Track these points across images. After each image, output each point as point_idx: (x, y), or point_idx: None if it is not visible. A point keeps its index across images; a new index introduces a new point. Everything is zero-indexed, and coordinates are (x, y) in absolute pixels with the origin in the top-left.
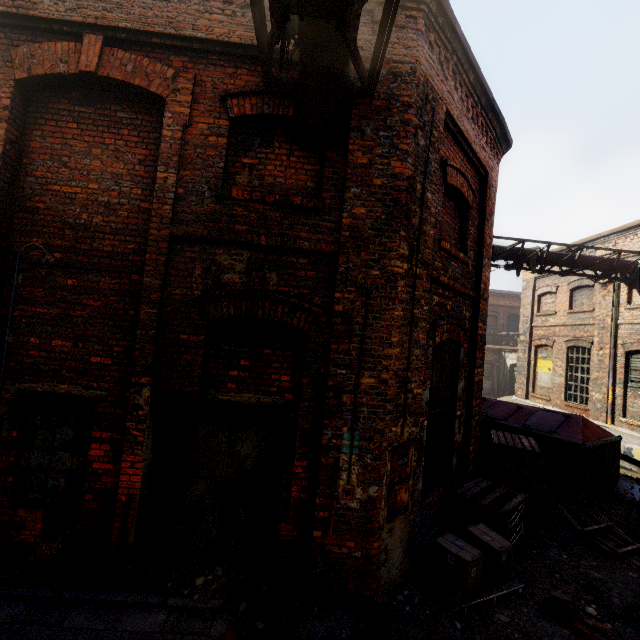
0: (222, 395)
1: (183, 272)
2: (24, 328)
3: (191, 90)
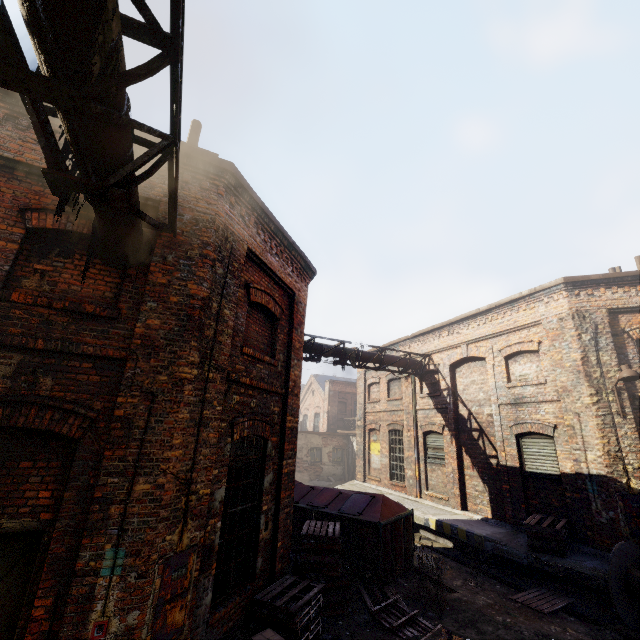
0: None
1: None
2: None
3: None
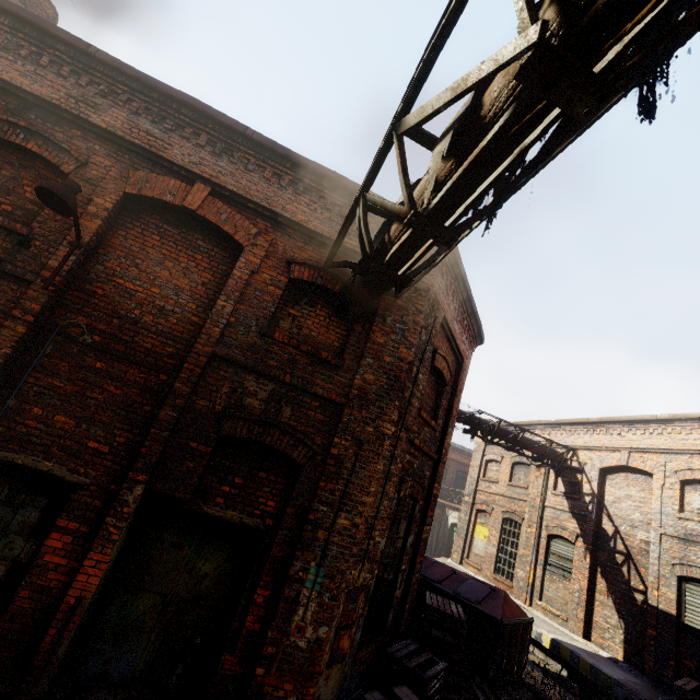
0: (208, 507)
1: (212, 386)
2: (32, 396)
3: (266, 248)
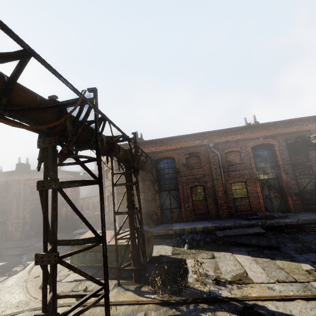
0: None
1: None
2: None
3: None
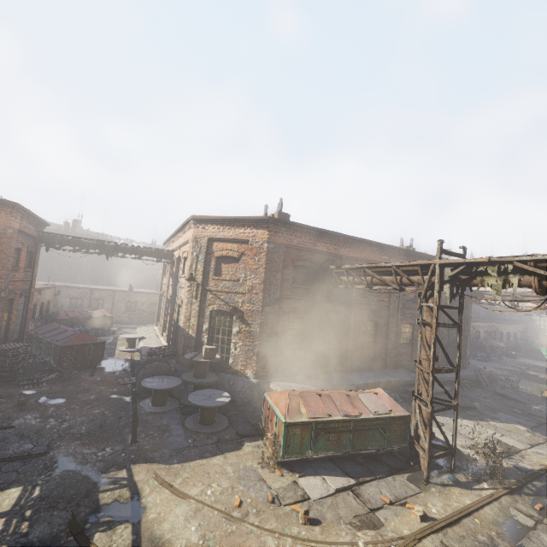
0: None
1: None
2: None
3: None
